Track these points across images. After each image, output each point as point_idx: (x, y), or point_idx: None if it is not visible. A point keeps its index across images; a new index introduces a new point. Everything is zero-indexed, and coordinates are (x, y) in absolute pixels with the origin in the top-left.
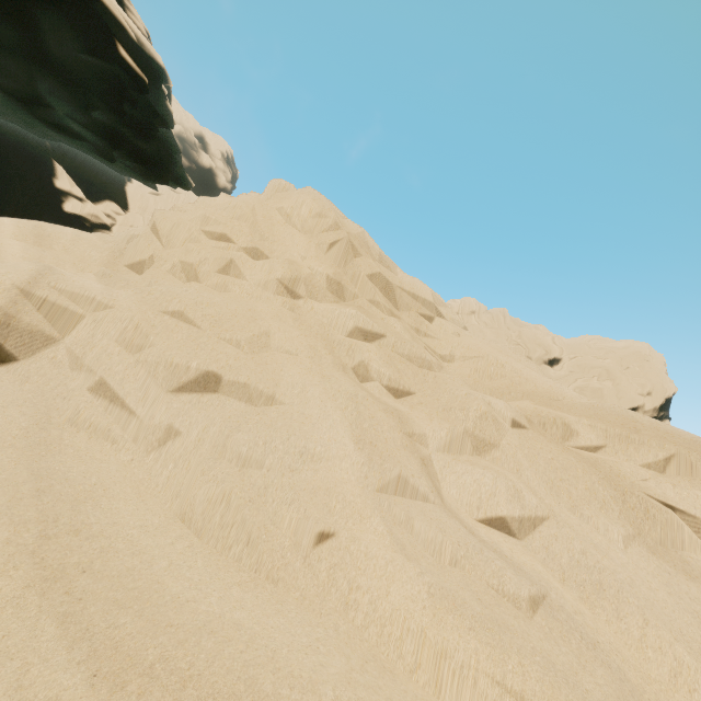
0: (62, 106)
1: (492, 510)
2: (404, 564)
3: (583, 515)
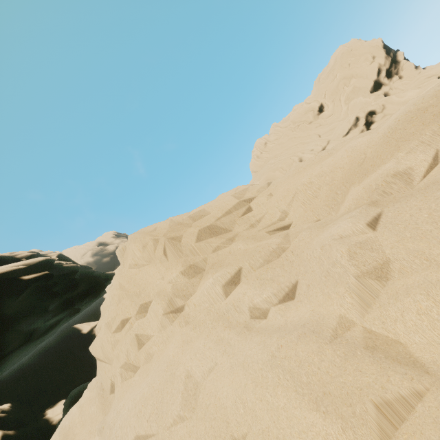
0: (39, 322)
1: None
2: None
3: None
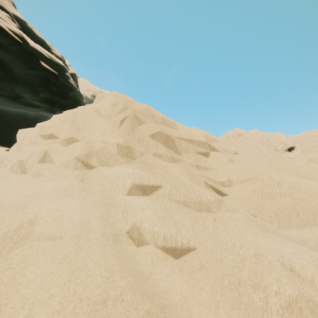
0: (28, 95)
1: None
2: None
3: None
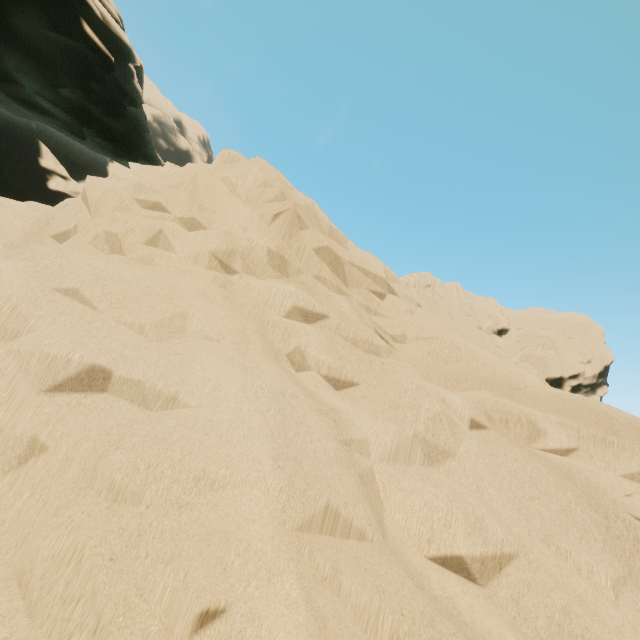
0: (31, 83)
1: (446, 547)
2: None
3: (560, 549)
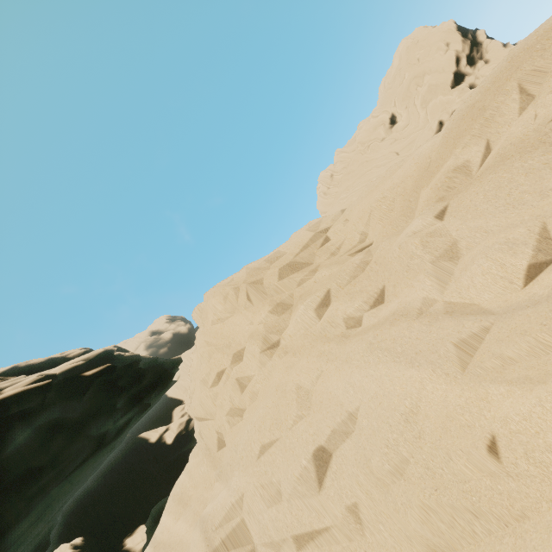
0: (108, 424)
1: (518, 273)
2: (548, 391)
3: None
